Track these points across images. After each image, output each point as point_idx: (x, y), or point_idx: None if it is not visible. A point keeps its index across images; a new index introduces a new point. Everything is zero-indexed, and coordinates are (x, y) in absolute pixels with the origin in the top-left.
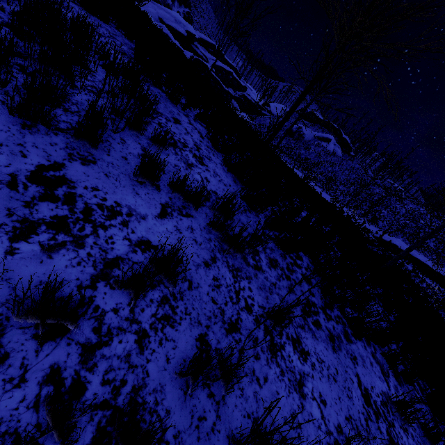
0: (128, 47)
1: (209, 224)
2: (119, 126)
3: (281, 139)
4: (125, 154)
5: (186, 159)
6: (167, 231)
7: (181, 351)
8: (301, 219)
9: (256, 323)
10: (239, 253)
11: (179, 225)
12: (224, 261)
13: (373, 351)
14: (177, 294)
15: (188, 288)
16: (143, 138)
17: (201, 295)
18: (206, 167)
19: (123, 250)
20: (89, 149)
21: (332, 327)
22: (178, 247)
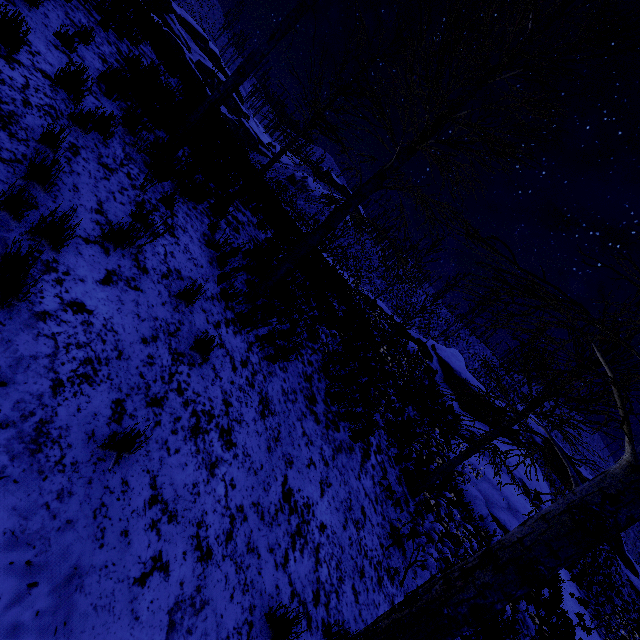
0: None
1: None
2: None
3: None
4: None
5: None
6: None
7: None
8: None
9: None
10: None
11: None
12: None
13: None
14: None
15: None
16: None
17: None
18: None
19: None
20: None
21: None
22: None
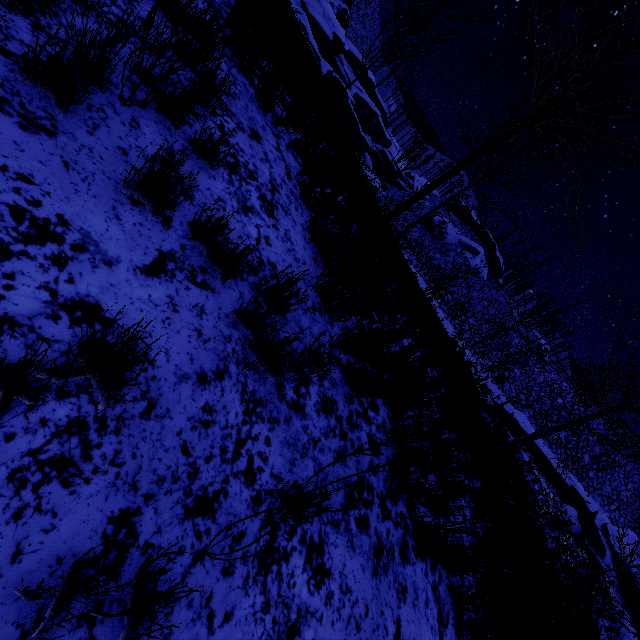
0: (225, 2)
1: (238, 312)
2: (140, 97)
3: (410, 225)
4: (128, 145)
5: (245, 197)
6: (149, 301)
7: (62, 539)
8: (399, 348)
9: (253, 505)
10: (273, 375)
11: (179, 297)
12: (239, 381)
13: (437, 580)
14: (112, 420)
15: (142, 415)
16: (179, 134)
17: (165, 434)
18: (275, 222)
19: (27, 308)
20: (53, 107)
21: (385, 532)
22: (157, 335)
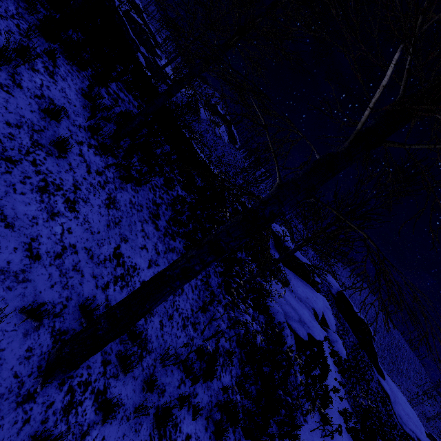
0: None
1: None
2: None
3: None
4: None
5: None
6: None
7: None
8: None
9: None
10: None
11: None
12: None
13: None
14: None
15: None
16: None
17: None
18: None
19: None
20: None
21: None
22: None
